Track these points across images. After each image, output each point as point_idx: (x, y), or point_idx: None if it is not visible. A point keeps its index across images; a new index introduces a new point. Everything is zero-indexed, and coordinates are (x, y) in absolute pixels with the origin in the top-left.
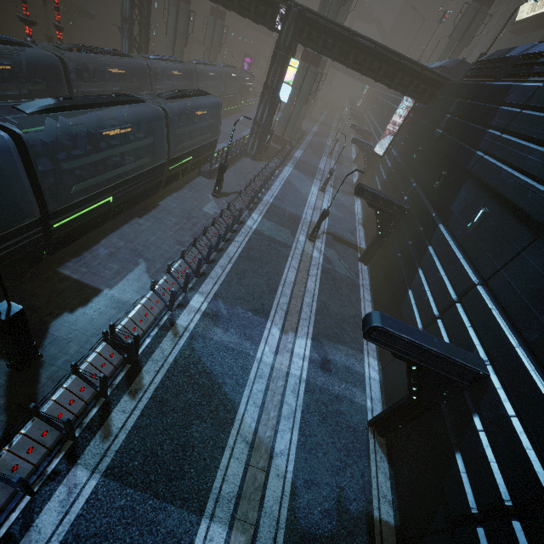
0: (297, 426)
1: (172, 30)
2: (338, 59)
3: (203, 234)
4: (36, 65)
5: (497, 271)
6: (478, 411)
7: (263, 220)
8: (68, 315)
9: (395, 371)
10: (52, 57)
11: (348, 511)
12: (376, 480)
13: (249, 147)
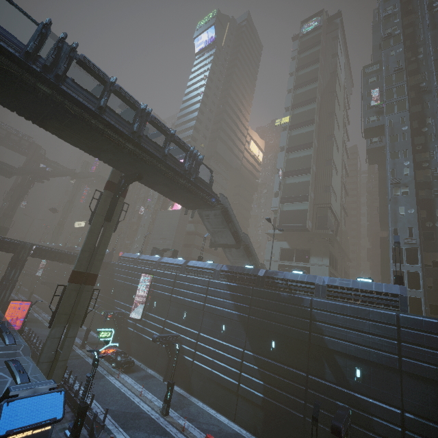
0: None
1: None
2: None
3: None
4: None
5: None
6: None
7: None
8: None
9: None
10: None
11: None
12: None
13: None
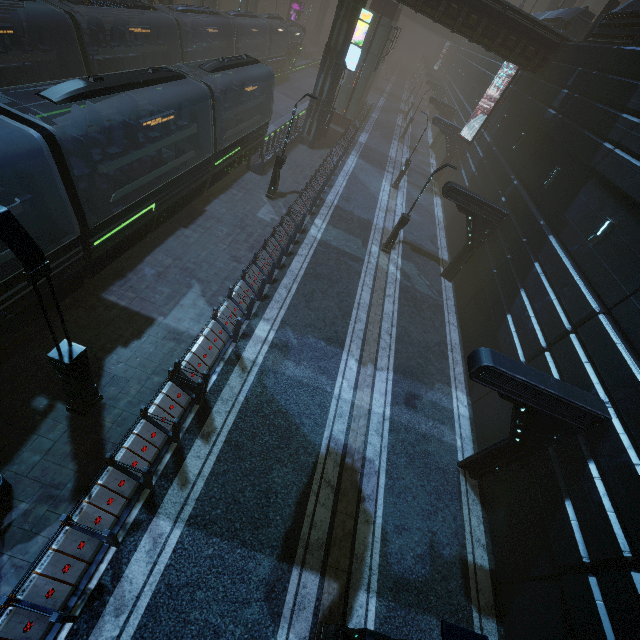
0: (384, 469)
1: None
2: (424, 10)
3: (263, 248)
4: (41, 27)
5: (625, 298)
6: (594, 457)
7: (329, 227)
8: (122, 350)
9: (489, 408)
10: (60, 14)
11: (441, 556)
12: (469, 524)
13: (305, 131)
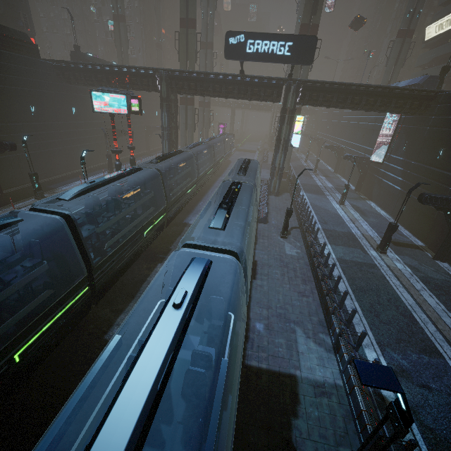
0: None
1: (184, 124)
2: (336, 105)
3: (321, 280)
4: (145, 181)
5: None
6: None
7: (333, 246)
8: (296, 422)
9: None
10: (153, 171)
11: None
12: None
13: (272, 187)
